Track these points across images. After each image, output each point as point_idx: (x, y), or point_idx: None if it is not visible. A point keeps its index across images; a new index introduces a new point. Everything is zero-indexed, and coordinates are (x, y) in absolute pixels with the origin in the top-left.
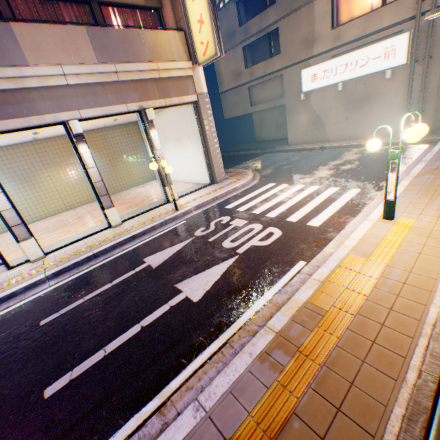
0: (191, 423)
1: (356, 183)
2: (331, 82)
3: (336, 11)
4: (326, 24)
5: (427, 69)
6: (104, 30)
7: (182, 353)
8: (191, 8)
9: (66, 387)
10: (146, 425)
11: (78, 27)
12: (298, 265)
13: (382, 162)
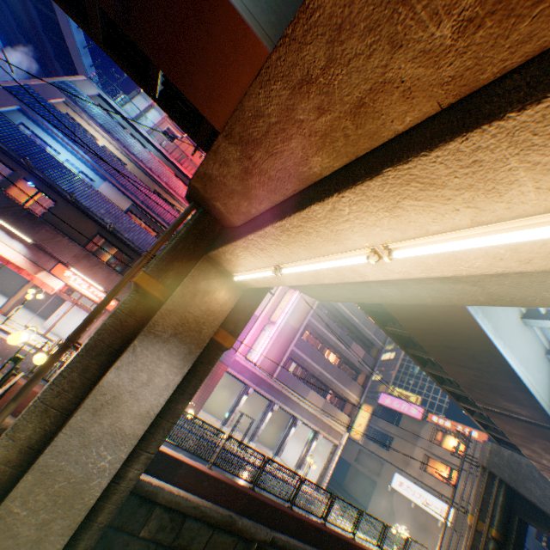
0: None
1: None
2: (409, 495)
3: (425, 460)
4: (417, 461)
5: (459, 540)
6: (329, 402)
7: None
8: (359, 416)
9: None
10: None
11: (323, 398)
12: None
13: None
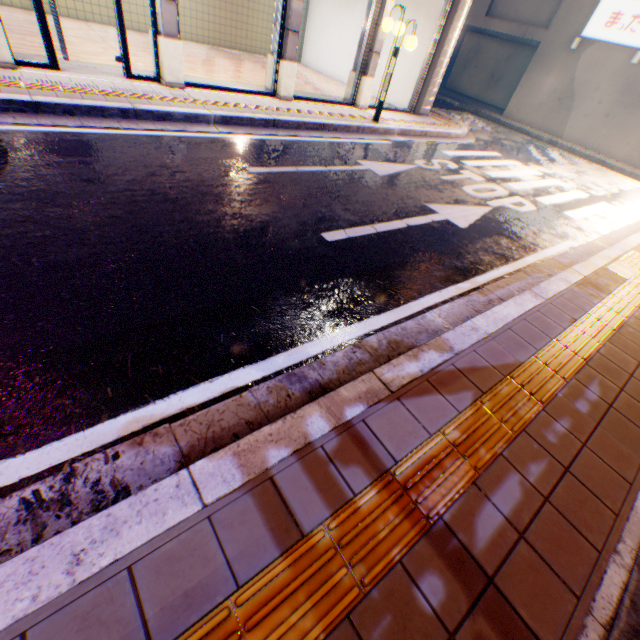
0: (534, 301)
1: (607, 200)
2: (632, 42)
3: None
4: None
5: None
6: None
7: (474, 262)
8: None
9: (348, 241)
10: (470, 296)
11: None
12: (568, 243)
13: (632, 193)
